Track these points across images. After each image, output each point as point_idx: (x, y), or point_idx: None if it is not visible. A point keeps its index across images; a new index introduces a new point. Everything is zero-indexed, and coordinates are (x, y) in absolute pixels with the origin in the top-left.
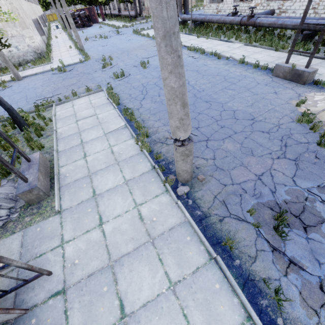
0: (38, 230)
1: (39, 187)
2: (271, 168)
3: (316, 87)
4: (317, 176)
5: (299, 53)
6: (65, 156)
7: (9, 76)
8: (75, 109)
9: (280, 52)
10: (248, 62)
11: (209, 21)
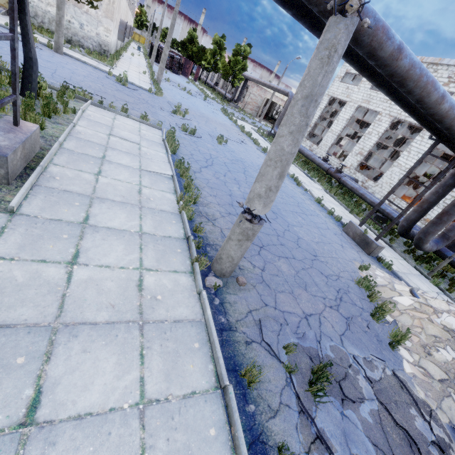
0: None
1: (8, 160)
2: (322, 314)
3: (378, 263)
4: (365, 347)
5: (370, 227)
6: (69, 157)
7: (45, 40)
8: (115, 123)
9: (353, 216)
10: (324, 205)
11: (301, 151)
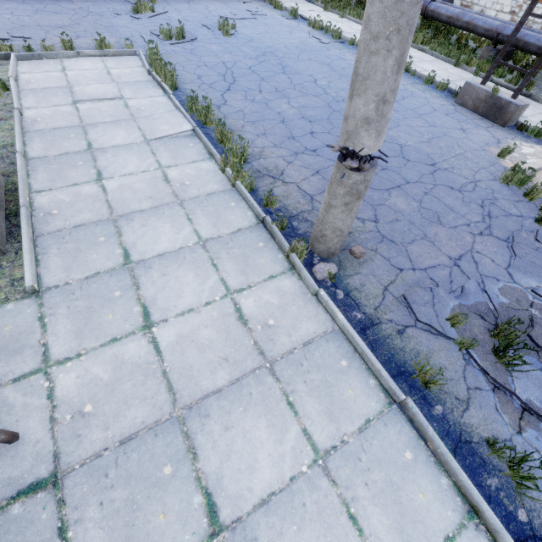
0: None
1: None
2: (473, 249)
3: (520, 134)
4: None
5: (491, 77)
6: (48, 171)
7: None
8: (69, 78)
9: (461, 69)
10: (416, 72)
11: None
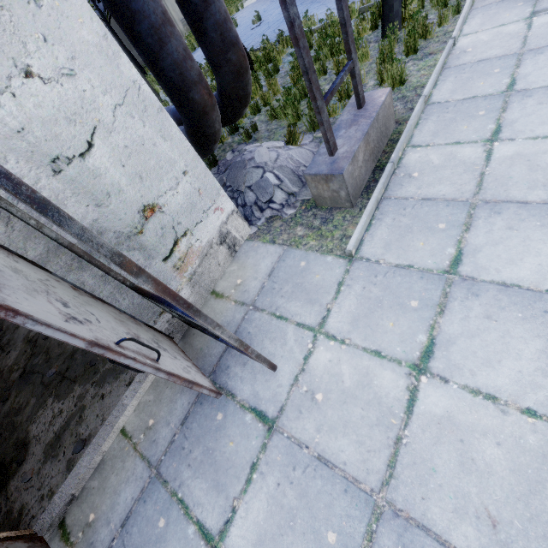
0: (301, 265)
1: (345, 177)
2: None
3: None
4: None
5: None
6: (438, 121)
7: None
8: None
9: None
10: None
11: None
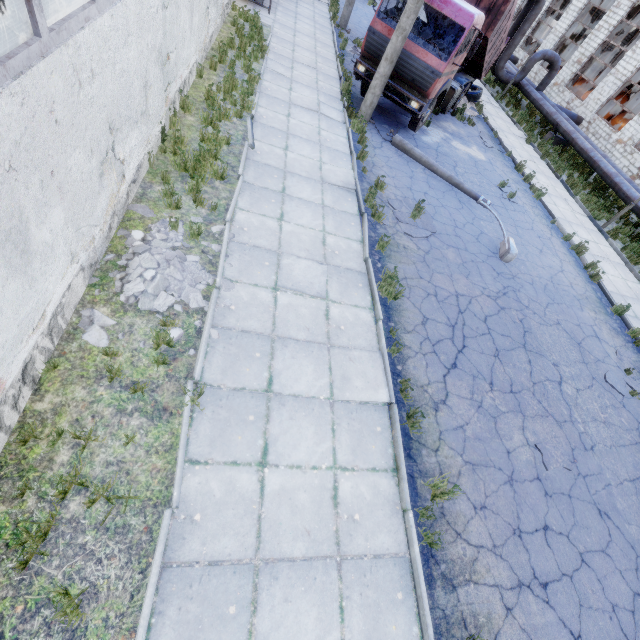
0: None
1: None
2: None
3: None
4: None
5: None
6: None
7: None
8: None
9: None
10: None
11: None
